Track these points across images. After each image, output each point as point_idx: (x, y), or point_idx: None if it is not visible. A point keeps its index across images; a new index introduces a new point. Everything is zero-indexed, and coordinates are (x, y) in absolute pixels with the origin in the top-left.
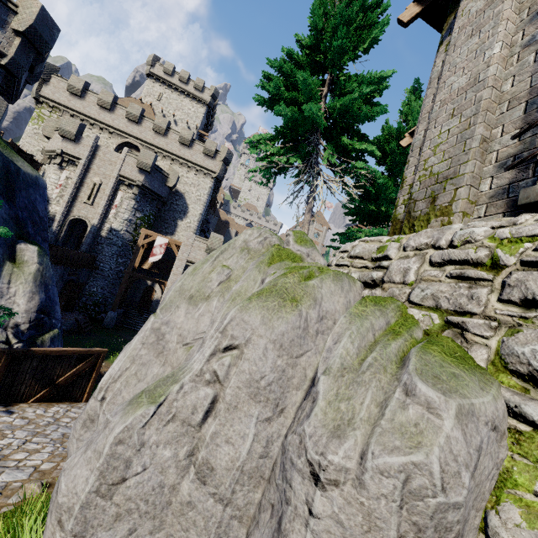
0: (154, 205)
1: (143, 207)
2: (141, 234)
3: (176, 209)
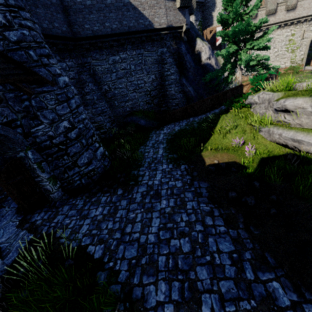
0: (200, 12)
1: (197, 17)
2: (207, 33)
3: (209, 6)
